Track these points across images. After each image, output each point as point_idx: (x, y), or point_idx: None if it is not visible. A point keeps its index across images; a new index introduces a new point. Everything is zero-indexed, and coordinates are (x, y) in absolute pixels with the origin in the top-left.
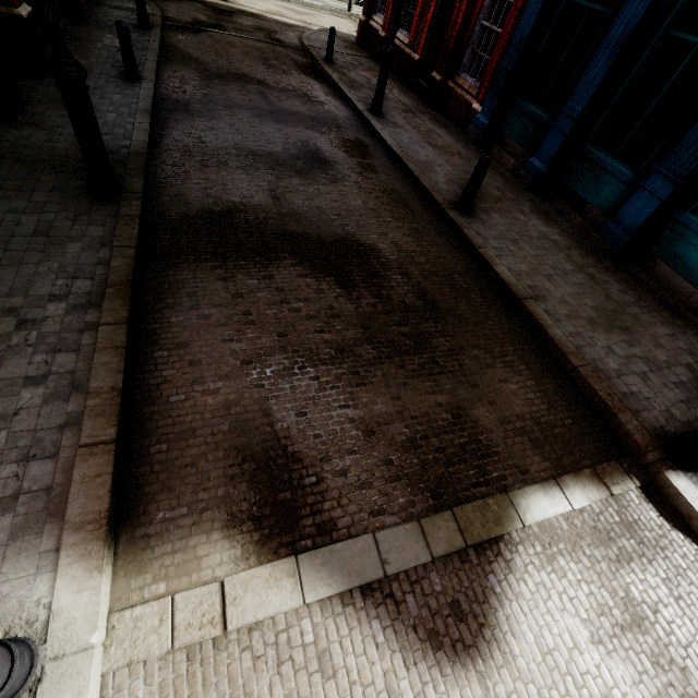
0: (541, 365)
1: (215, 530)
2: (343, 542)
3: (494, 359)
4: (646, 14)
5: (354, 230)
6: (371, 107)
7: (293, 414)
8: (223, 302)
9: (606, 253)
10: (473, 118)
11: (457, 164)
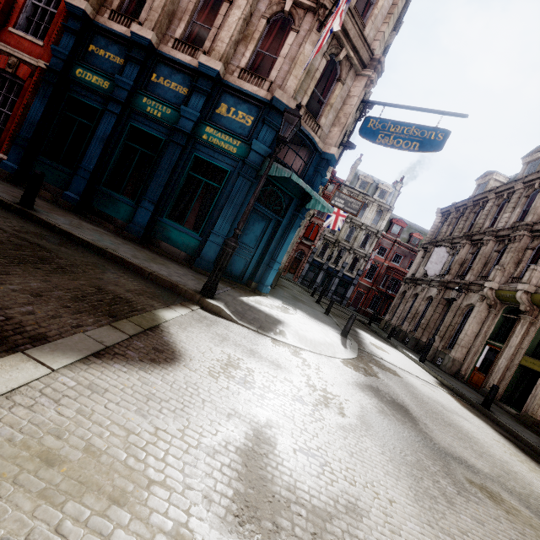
0: (132, 275)
1: None
2: (62, 339)
3: (104, 270)
4: (113, 131)
5: None
6: None
7: None
8: None
9: (135, 240)
10: (0, 163)
11: None
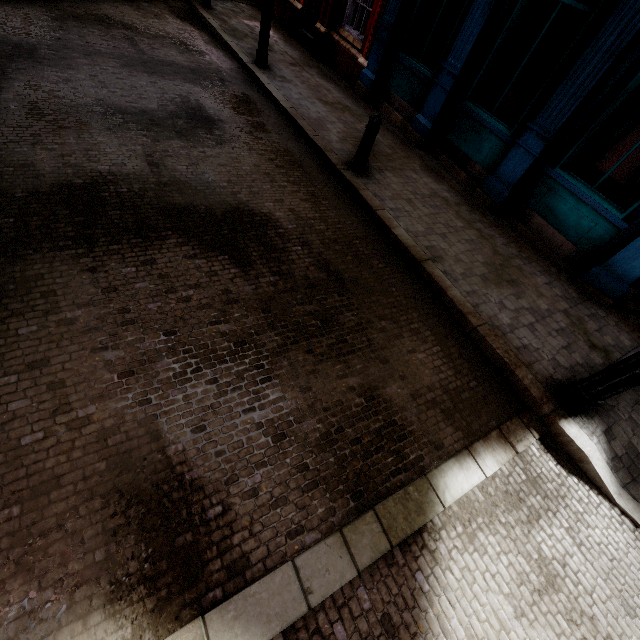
0: (444, 329)
1: (94, 610)
2: (258, 582)
3: (401, 328)
4: None
5: (248, 198)
6: (256, 59)
7: (189, 431)
8: (91, 300)
9: (490, 208)
10: (360, 73)
11: (348, 121)
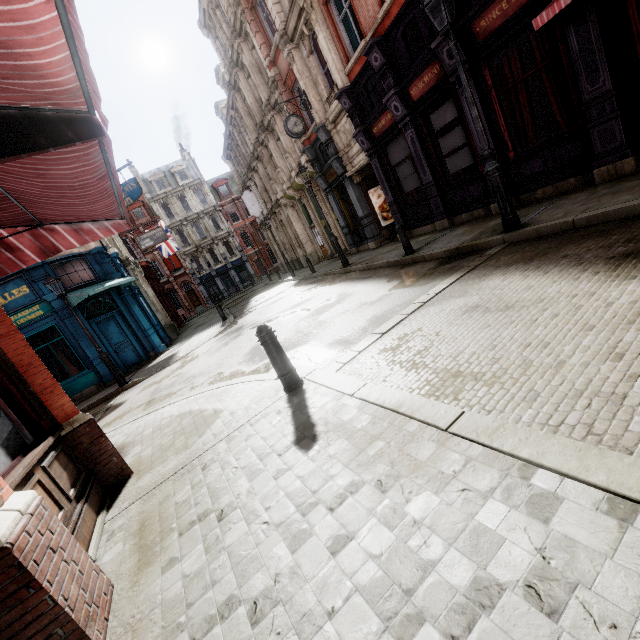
0: None
1: None
2: None
3: None
4: None
5: None
6: None
7: None
8: None
9: None
10: None
11: None
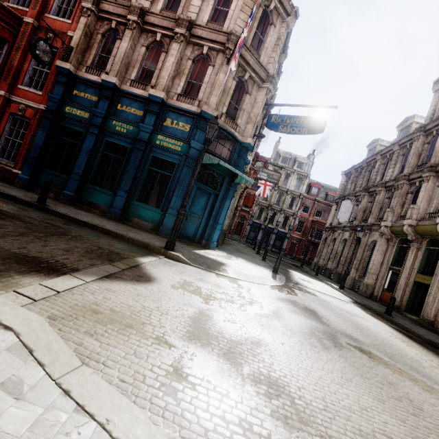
0: (117, 240)
1: (14, 276)
2: (87, 269)
3: (99, 238)
4: (94, 145)
5: None
6: None
7: (18, 248)
8: None
9: (115, 219)
10: (17, 176)
11: (20, 191)
